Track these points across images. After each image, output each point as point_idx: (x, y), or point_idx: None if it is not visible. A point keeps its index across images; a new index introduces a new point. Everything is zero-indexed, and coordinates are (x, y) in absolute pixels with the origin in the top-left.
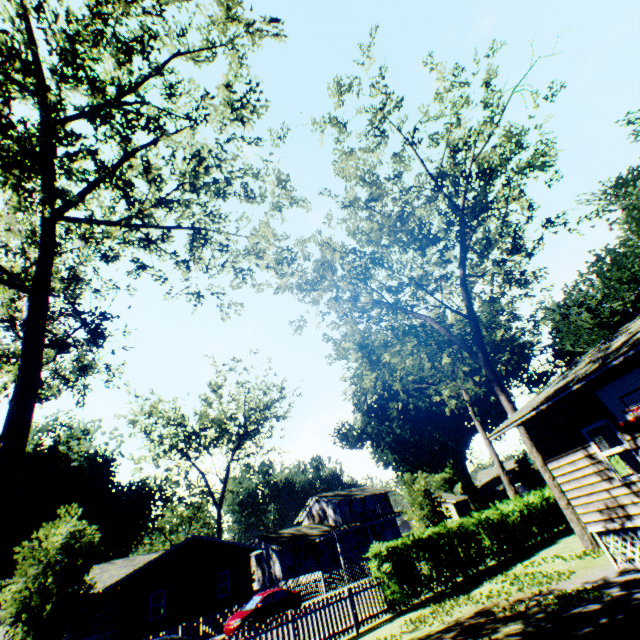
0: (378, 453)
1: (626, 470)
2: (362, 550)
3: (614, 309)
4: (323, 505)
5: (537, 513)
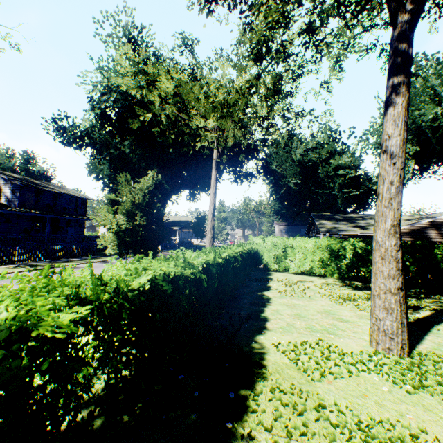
0: (95, 166)
1: (312, 251)
2: (34, 235)
3: (311, 159)
4: (0, 182)
5: (244, 262)
